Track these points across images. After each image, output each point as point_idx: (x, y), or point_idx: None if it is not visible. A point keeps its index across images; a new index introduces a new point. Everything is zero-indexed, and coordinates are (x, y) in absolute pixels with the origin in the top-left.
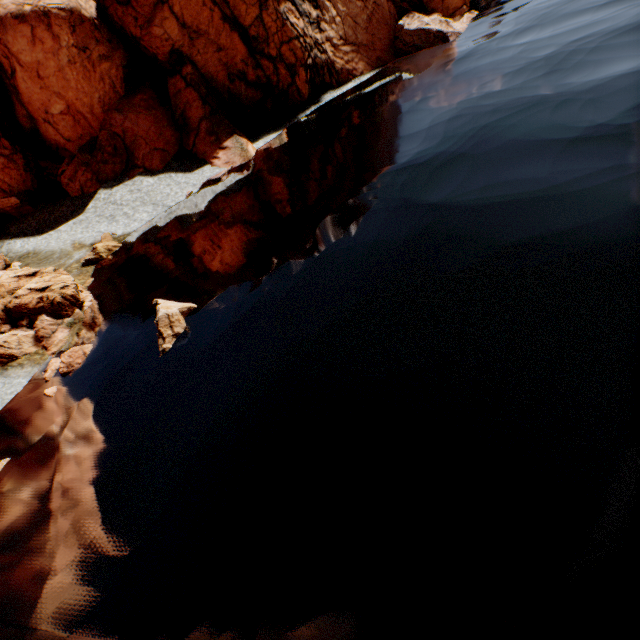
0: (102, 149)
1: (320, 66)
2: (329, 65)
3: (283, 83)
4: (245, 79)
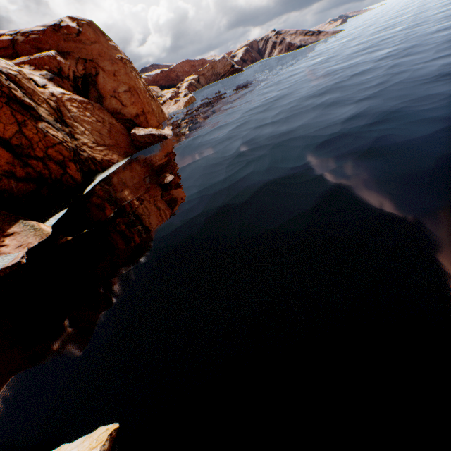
0: None
1: (85, 159)
2: (91, 158)
3: (56, 174)
4: (14, 176)
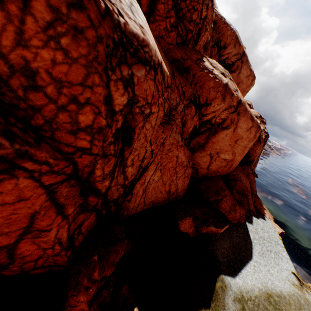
0: (245, 195)
1: None
2: None
3: None
4: None
